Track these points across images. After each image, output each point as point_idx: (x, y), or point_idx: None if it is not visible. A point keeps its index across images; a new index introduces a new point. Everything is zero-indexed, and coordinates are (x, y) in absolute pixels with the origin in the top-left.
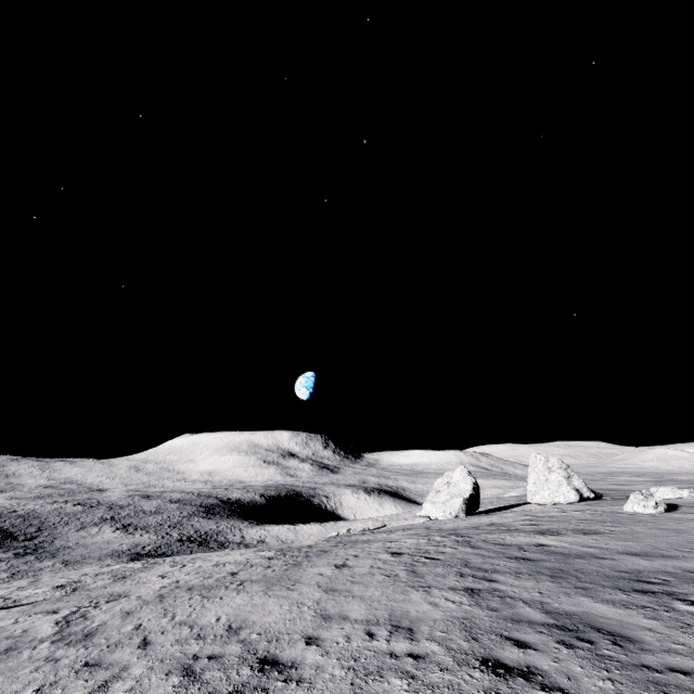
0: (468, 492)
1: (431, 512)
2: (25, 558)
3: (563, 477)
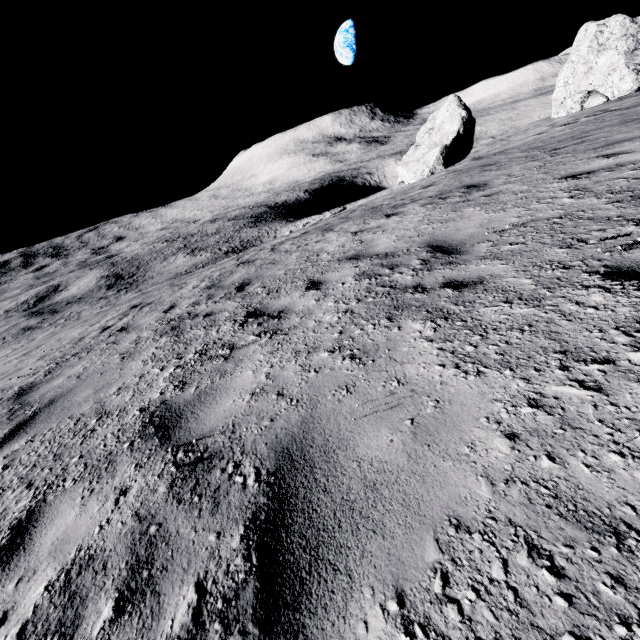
0: (452, 135)
1: (402, 177)
2: (119, 294)
3: (622, 54)
